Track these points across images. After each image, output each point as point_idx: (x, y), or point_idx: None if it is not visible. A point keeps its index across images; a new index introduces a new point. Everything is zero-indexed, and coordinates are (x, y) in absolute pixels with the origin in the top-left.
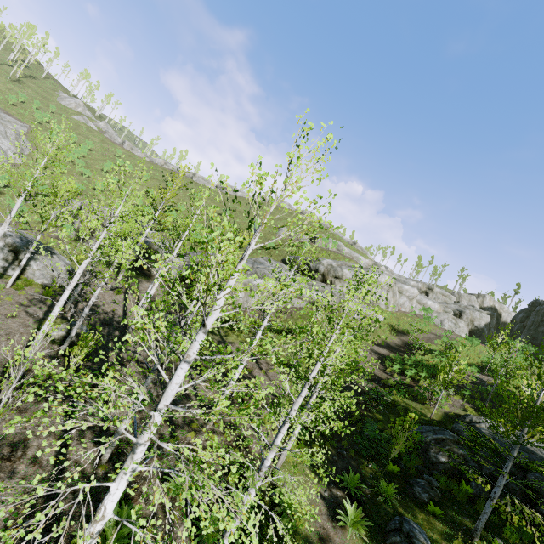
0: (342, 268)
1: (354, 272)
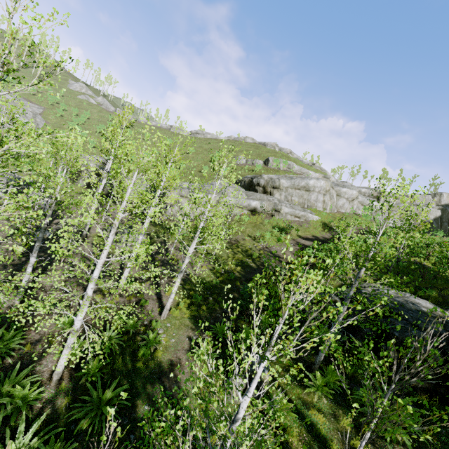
0: (279, 179)
1: (290, 181)
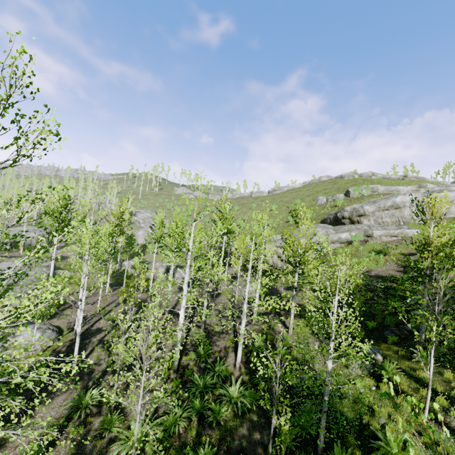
0: (362, 206)
1: (374, 205)
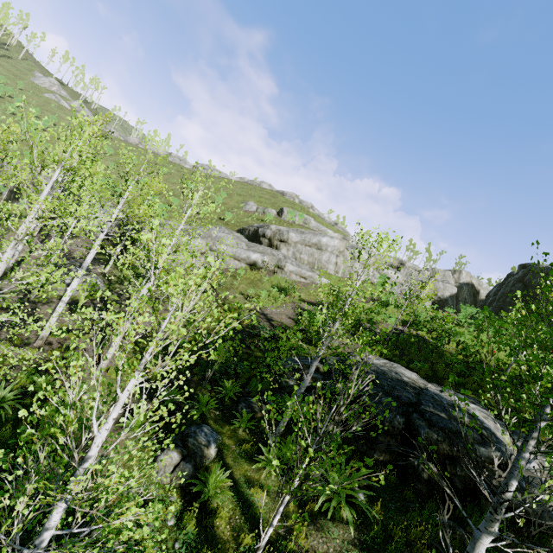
0: (289, 231)
1: (300, 235)
